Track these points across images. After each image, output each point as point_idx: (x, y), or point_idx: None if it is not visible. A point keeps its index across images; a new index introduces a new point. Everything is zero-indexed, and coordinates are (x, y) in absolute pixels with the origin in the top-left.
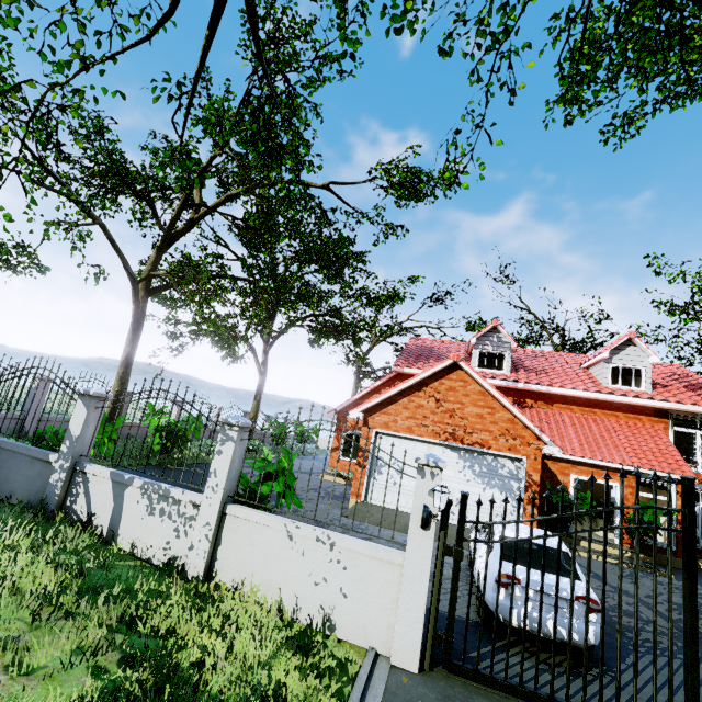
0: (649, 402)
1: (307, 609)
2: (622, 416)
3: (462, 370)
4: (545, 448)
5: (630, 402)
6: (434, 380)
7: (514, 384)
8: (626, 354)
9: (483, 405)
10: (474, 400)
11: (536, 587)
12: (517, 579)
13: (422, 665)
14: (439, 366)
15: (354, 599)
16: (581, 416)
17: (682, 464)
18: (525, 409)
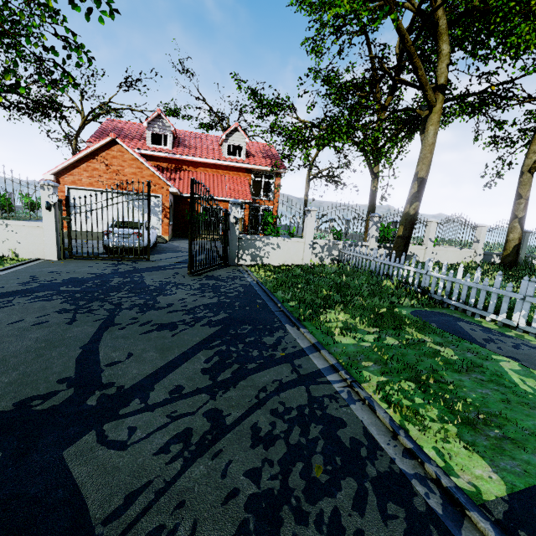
0: (242, 165)
1: (2, 252)
2: (232, 173)
3: (120, 144)
4: (169, 189)
5: (233, 165)
6: (102, 151)
7: (174, 156)
8: (235, 137)
9: (135, 167)
10: (130, 164)
11: (118, 232)
12: (111, 231)
13: (61, 259)
14: (103, 142)
15: (25, 243)
16: (212, 174)
17: (248, 195)
18: (182, 172)
